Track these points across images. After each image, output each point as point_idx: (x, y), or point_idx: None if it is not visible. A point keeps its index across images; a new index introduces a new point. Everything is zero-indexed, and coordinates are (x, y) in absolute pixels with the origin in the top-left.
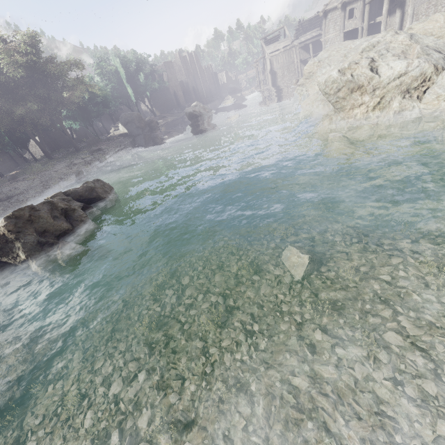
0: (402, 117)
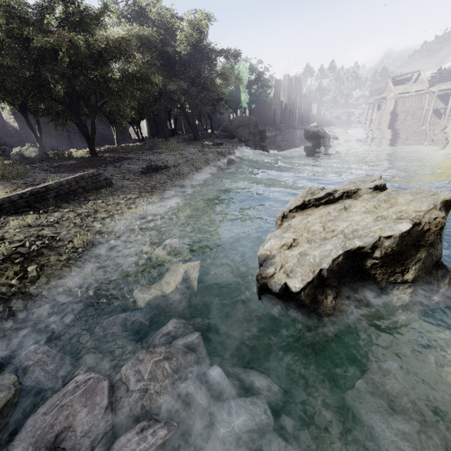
0: None
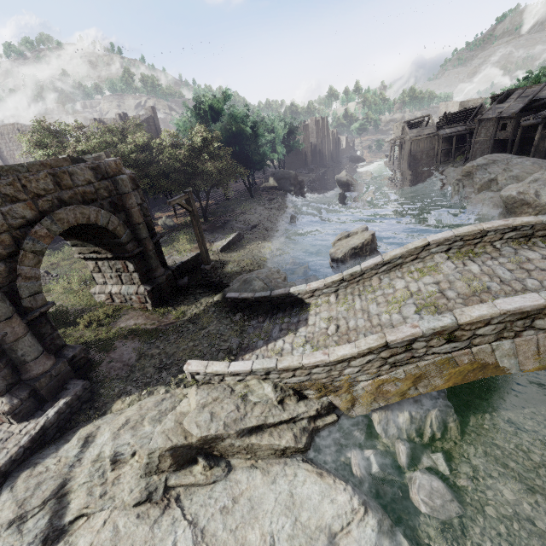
0: None
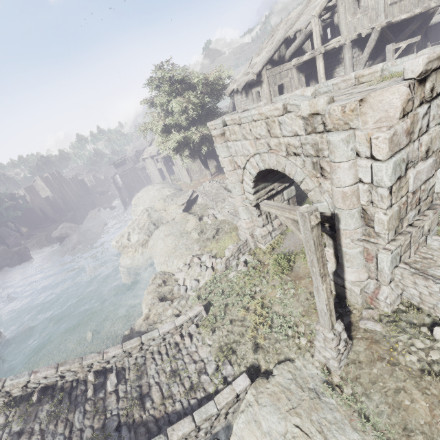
0: (144, 255)
